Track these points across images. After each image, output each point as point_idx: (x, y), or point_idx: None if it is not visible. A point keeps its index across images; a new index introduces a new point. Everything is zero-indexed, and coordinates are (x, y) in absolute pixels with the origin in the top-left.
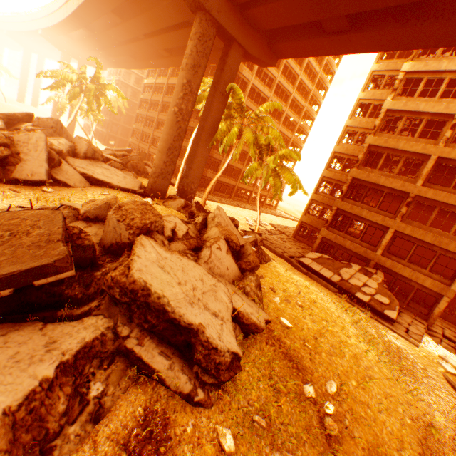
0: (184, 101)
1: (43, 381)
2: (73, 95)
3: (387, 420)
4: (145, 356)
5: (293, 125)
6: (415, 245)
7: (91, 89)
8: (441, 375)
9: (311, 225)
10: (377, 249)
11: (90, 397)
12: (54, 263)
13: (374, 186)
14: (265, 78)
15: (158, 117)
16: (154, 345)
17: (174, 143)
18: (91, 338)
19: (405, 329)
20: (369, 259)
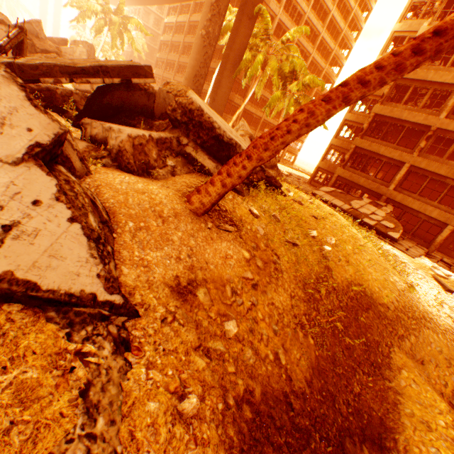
0: (212, 24)
1: (144, 135)
2: (98, 29)
3: (373, 273)
4: (199, 159)
5: (319, 73)
6: (429, 179)
7: (115, 22)
8: (430, 275)
9: (328, 170)
10: (390, 185)
11: (168, 164)
12: (144, 68)
13: (396, 122)
14: (293, 13)
15: (179, 60)
16: (204, 154)
17: (200, 70)
18: (164, 137)
19: (405, 249)
20: (381, 195)
